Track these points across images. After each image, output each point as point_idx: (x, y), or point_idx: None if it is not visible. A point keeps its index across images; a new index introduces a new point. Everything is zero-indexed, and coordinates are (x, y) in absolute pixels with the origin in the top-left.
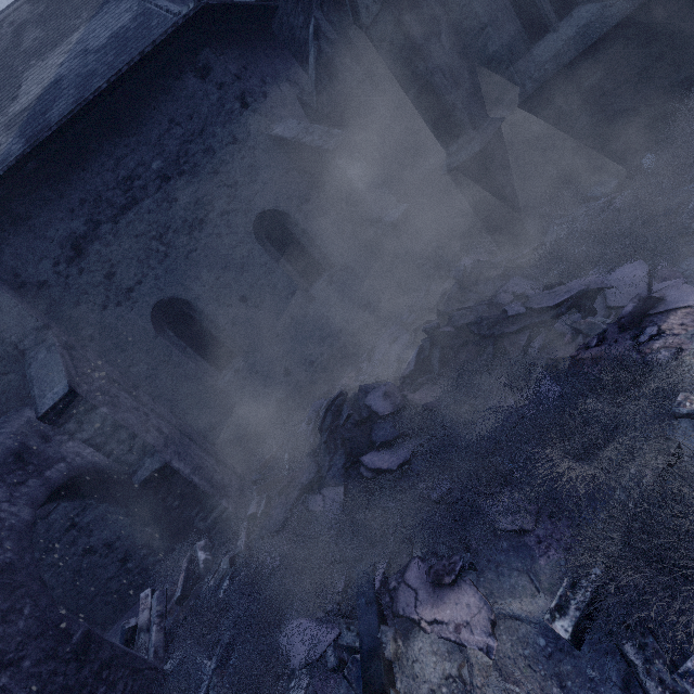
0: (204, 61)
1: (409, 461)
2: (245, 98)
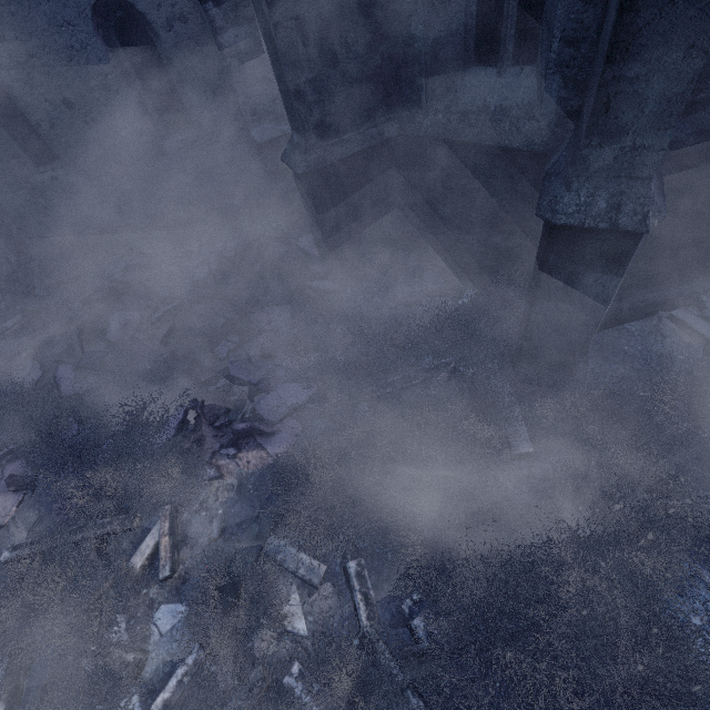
0: None
1: (82, 395)
2: None
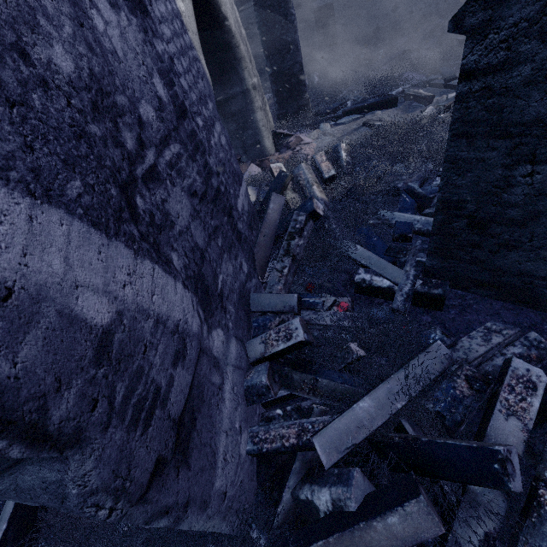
0: None
1: None
2: None
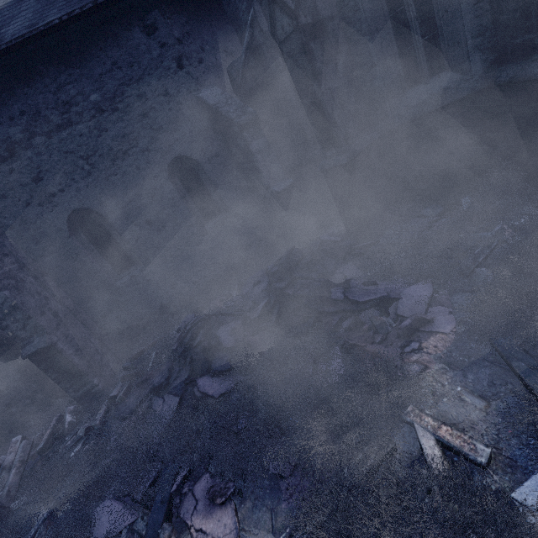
0: (152, 20)
1: (230, 392)
2: (182, 60)
